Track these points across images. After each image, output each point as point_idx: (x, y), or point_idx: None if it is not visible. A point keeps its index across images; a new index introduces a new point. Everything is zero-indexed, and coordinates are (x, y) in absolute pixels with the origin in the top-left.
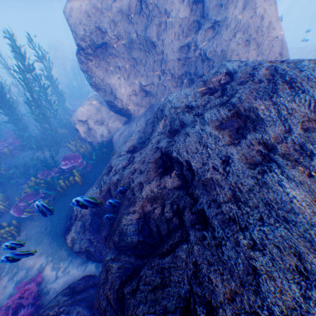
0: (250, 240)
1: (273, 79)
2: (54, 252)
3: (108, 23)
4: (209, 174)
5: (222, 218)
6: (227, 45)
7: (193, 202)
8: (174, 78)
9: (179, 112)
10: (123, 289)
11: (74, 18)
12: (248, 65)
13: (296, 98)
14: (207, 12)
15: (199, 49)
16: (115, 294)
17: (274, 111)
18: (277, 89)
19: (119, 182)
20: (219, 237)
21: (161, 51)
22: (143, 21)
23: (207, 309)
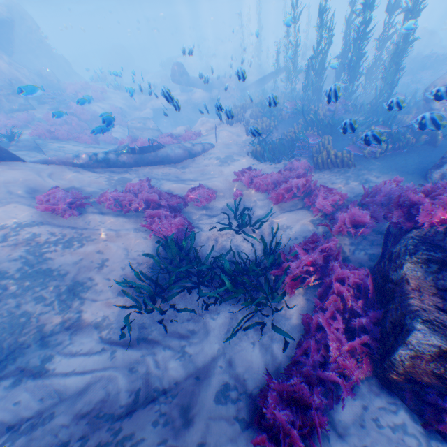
0: None
1: None
2: (407, 181)
3: None
4: None
5: None
6: None
7: None
8: None
9: None
10: None
11: None
12: None
13: None
14: None
15: None
16: None
17: None
18: None
19: None
20: None
21: None
22: None
23: None
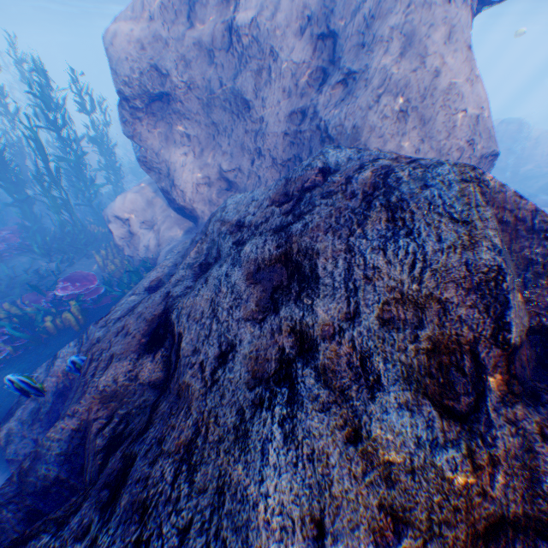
0: None
1: (373, 194)
2: None
3: (175, 62)
4: (190, 375)
5: (138, 495)
6: (364, 116)
7: (144, 429)
8: (276, 164)
9: (223, 231)
10: None
11: (118, 49)
12: (361, 160)
13: (392, 243)
14: (340, 55)
15: (319, 119)
16: None
17: (344, 266)
18: (369, 217)
19: (96, 346)
20: (99, 547)
21: (258, 116)
22: (232, 62)
23: None
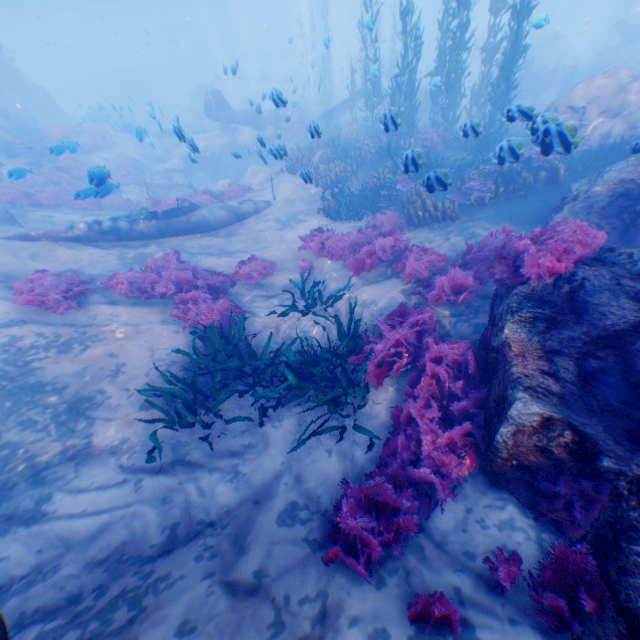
0: None
1: None
2: (522, 231)
3: None
4: None
5: None
6: None
7: None
8: None
9: None
10: None
11: None
12: None
13: None
14: None
15: None
16: None
17: None
18: None
19: None
20: None
21: None
22: None
23: None
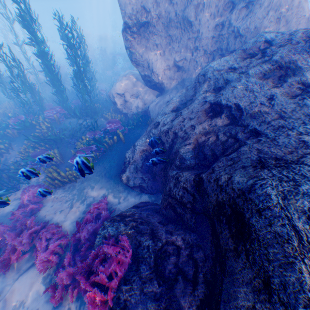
0: (297, 132)
1: (308, 39)
2: (112, 187)
3: (152, 4)
4: (256, 108)
5: (272, 128)
6: (260, 22)
7: (244, 128)
8: (206, 54)
9: (223, 73)
10: (200, 176)
11: None
12: (283, 34)
13: None
14: None
15: (232, 27)
16: (191, 182)
17: None
18: None
19: (170, 130)
20: (272, 137)
21: (197, 30)
22: (183, 2)
23: (274, 159)
